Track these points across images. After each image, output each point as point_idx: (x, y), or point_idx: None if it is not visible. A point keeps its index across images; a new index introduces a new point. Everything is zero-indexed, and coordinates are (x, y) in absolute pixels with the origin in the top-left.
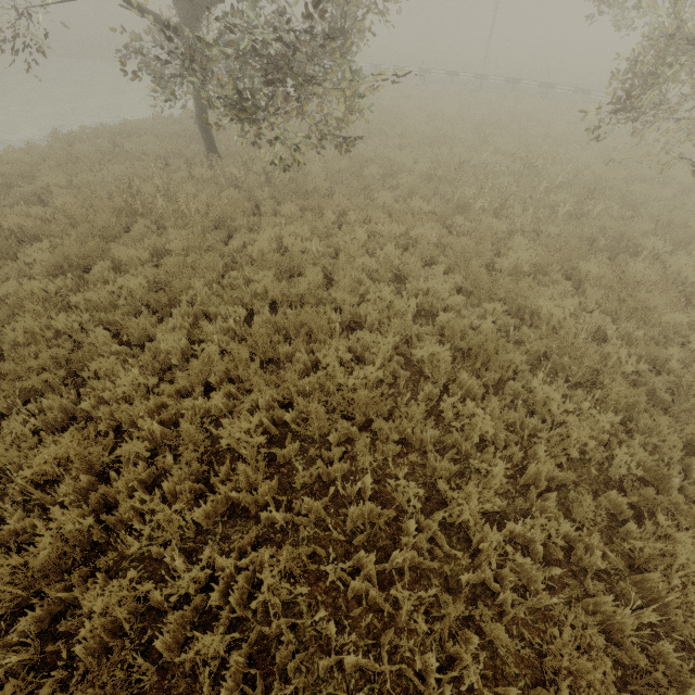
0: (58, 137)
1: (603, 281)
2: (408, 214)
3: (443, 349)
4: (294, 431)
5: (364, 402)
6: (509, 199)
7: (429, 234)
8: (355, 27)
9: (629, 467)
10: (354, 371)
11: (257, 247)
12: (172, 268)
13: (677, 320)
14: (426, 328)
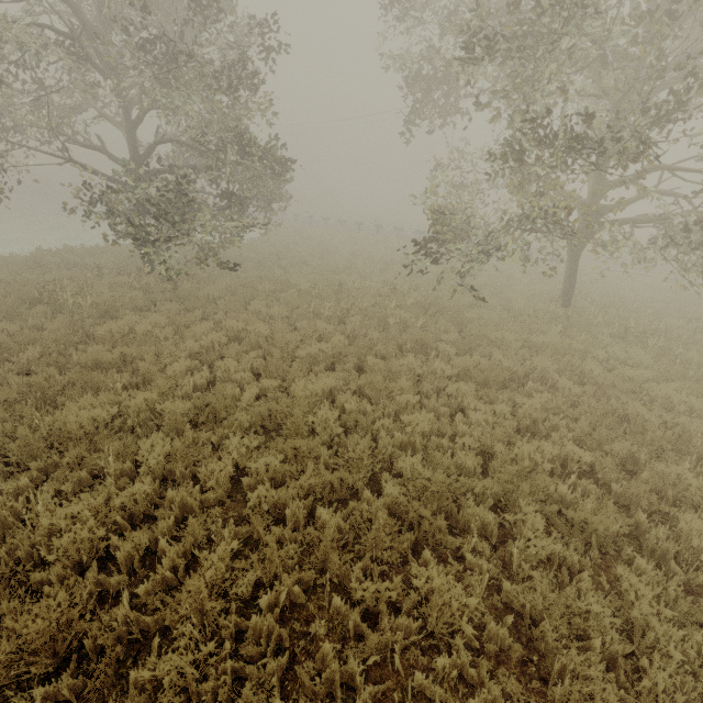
0: (41, 251)
1: (379, 371)
2: (250, 314)
3: (184, 405)
4: (19, 463)
5: (77, 437)
6: (351, 310)
7: (262, 329)
8: (281, 193)
9: (273, 506)
10: (73, 410)
11: (108, 328)
12: (25, 338)
13: (410, 401)
14: (200, 394)
